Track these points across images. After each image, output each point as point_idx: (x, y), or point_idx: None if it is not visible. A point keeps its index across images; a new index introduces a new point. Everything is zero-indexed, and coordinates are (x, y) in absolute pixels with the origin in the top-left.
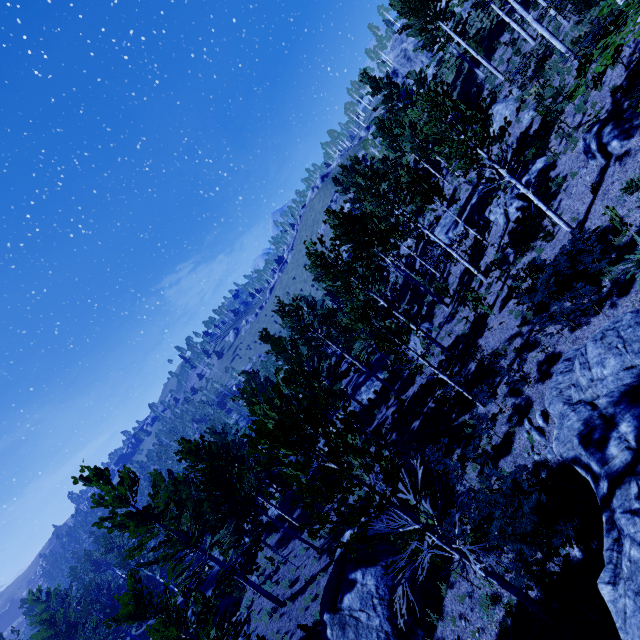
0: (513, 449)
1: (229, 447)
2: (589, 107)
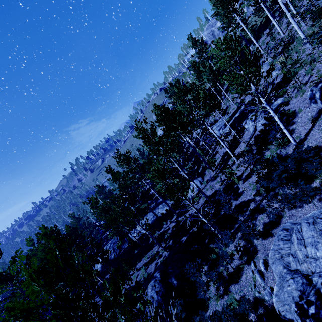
0: (241, 280)
1: (77, 230)
2: (315, 73)
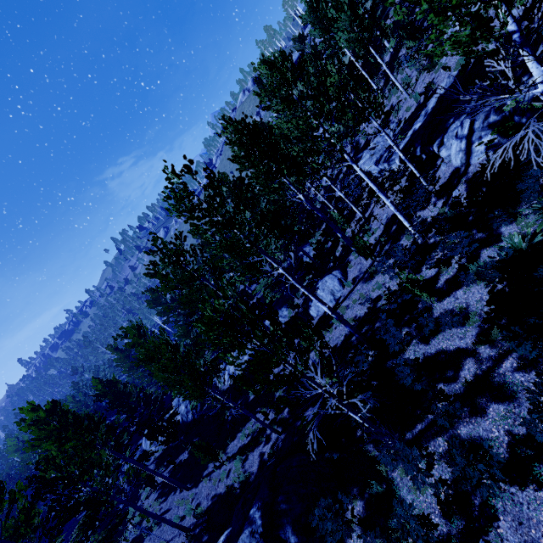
0: None
1: (115, 383)
2: None
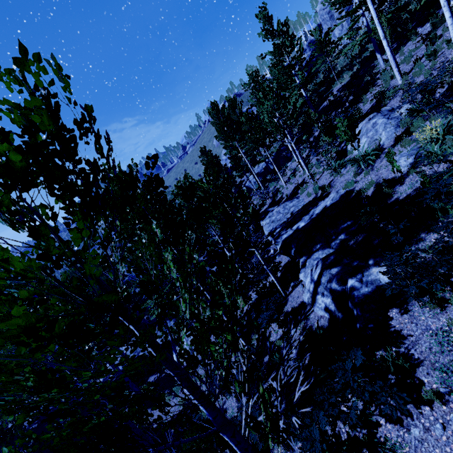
0: None
1: None
2: None
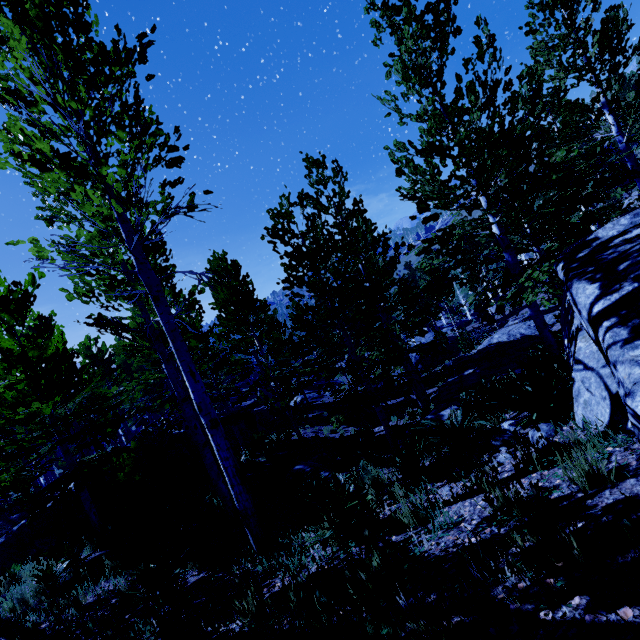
0: None
1: None
2: None
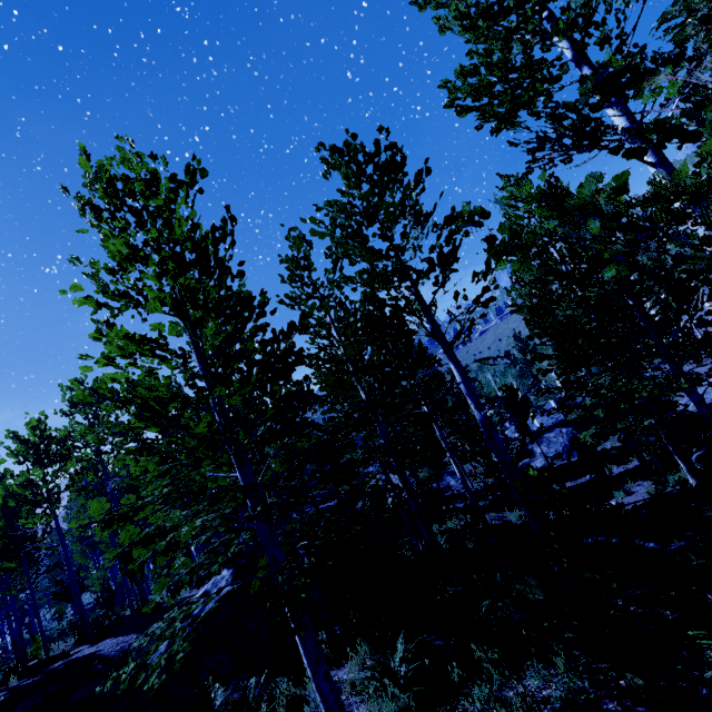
0: None
1: None
2: None
